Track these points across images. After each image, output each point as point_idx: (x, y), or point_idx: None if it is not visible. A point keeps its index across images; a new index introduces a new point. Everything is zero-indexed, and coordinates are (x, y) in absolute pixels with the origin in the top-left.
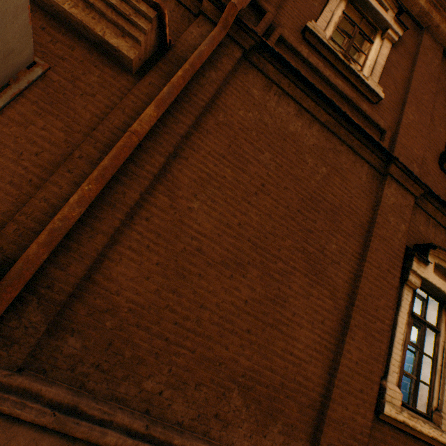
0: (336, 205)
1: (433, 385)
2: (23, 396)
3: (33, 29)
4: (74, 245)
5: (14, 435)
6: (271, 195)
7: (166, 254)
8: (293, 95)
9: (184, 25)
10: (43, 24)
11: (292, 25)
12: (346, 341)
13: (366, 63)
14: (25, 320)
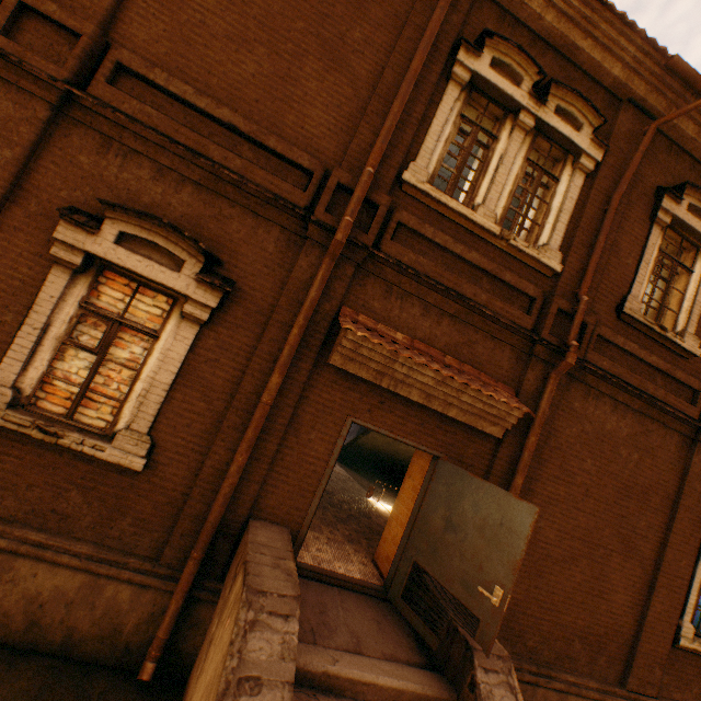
0: (646, 485)
1: None
2: None
3: (432, 430)
4: None
5: None
6: (593, 496)
7: (528, 564)
8: (609, 394)
9: (518, 367)
10: (436, 422)
11: (606, 307)
12: (652, 599)
13: (682, 305)
14: None
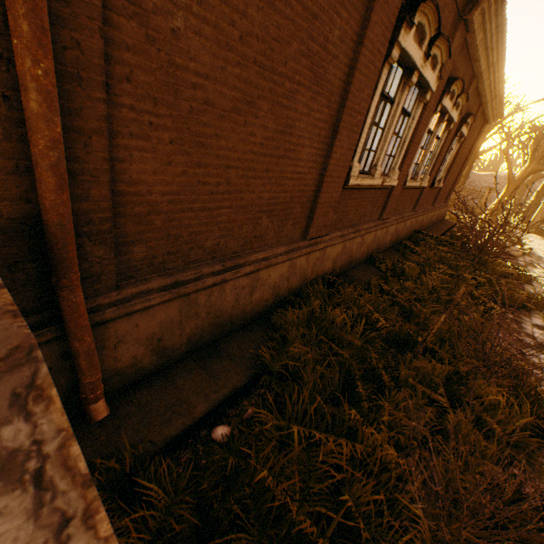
0: None
1: (377, 150)
2: (141, 297)
3: None
4: (75, 167)
5: (154, 313)
6: None
7: (175, 126)
8: None
9: None
10: None
11: None
12: (335, 145)
13: None
14: (92, 259)
